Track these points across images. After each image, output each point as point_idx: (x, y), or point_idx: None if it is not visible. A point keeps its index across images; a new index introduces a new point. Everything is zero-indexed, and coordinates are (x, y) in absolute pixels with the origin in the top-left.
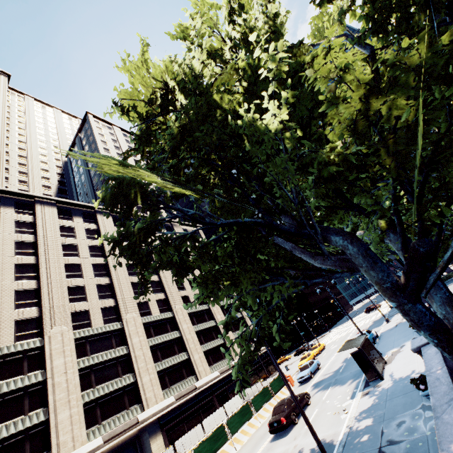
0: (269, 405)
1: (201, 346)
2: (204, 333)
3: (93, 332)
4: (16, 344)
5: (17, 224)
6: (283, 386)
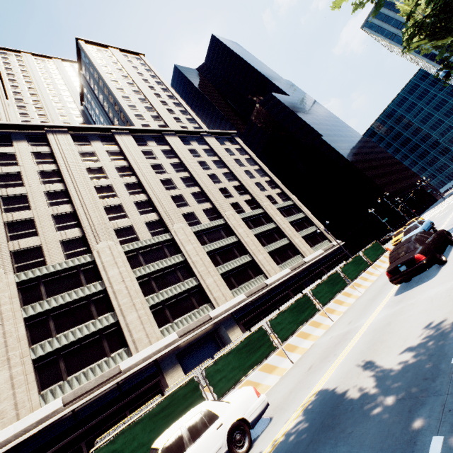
0: (367, 274)
1: (263, 248)
2: (264, 235)
3: (142, 244)
4: (67, 261)
5: (35, 156)
6: (381, 255)
